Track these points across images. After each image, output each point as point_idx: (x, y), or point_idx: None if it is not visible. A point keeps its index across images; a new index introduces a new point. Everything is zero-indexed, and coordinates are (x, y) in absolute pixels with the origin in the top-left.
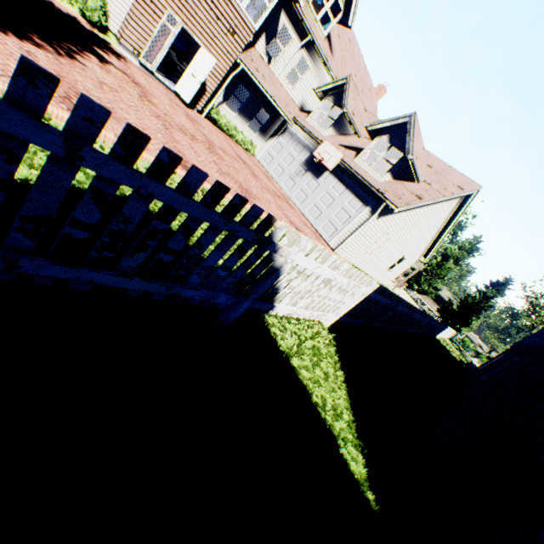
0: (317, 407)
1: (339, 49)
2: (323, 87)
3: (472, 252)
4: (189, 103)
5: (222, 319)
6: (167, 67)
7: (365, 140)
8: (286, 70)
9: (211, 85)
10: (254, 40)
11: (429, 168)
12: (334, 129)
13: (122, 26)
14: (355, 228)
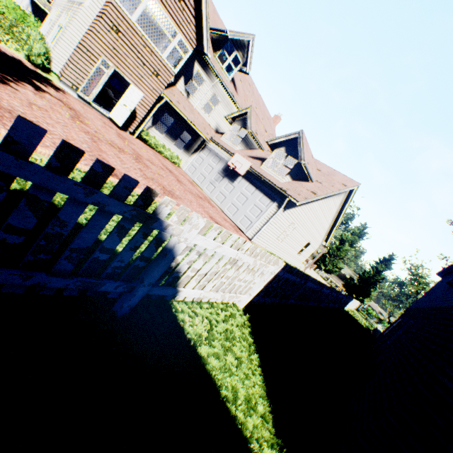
0: (227, 402)
1: (242, 89)
2: (232, 115)
3: (361, 235)
4: (123, 126)
5: (116, 309)
6: (105, 101)
7: (268, 152)
8: (202, 102)
9: (140, 113)
10: (175, 81)
11: (319, 171)
12: (243, 145)
13: (63, 68)
14: (267, 220)
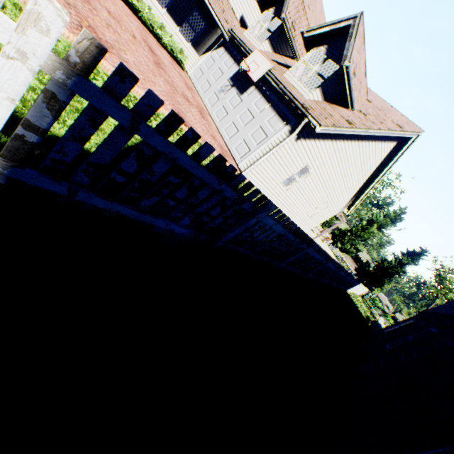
0: None
1: None
2: None
3: (395, 220)
4: None
5: None
6: None
7: None
8: None
9: None
10: None
11: (368, 102)
12: (270, 44)
13: None
14: (270, 149)
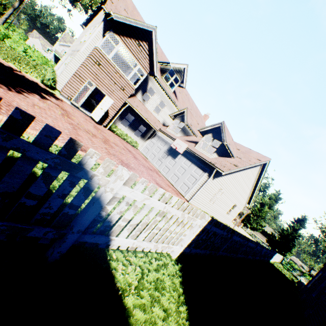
0: None
1: (181, 98)
2: (174, 113)
3: (277, 200)
4: (99, 122)
5: (47, 255)
6: (89, 107)
7: (200, 138)
8: (153, 106)
9: (111, 113)
10: (135, 93)
11: (238, 150)
12: (182, 133)
13: (63, 87)
14: (200, 186)
